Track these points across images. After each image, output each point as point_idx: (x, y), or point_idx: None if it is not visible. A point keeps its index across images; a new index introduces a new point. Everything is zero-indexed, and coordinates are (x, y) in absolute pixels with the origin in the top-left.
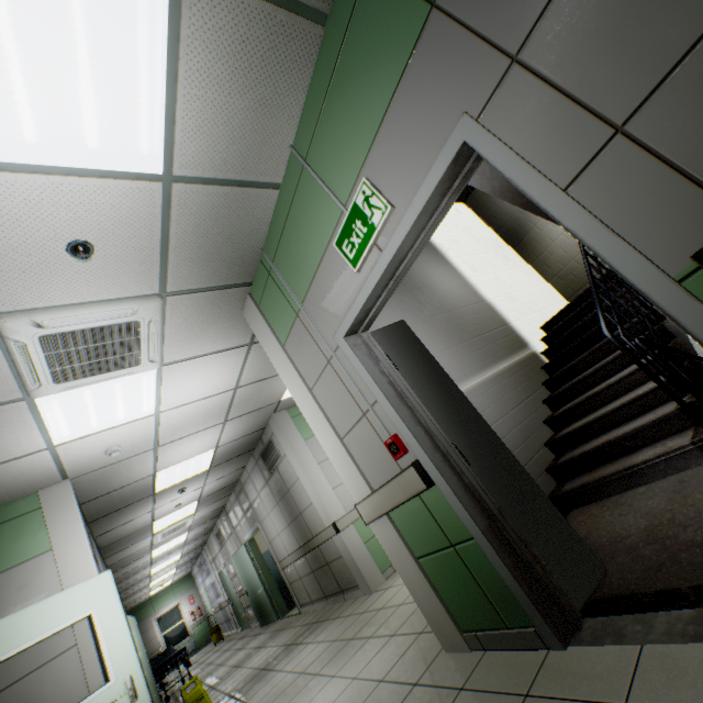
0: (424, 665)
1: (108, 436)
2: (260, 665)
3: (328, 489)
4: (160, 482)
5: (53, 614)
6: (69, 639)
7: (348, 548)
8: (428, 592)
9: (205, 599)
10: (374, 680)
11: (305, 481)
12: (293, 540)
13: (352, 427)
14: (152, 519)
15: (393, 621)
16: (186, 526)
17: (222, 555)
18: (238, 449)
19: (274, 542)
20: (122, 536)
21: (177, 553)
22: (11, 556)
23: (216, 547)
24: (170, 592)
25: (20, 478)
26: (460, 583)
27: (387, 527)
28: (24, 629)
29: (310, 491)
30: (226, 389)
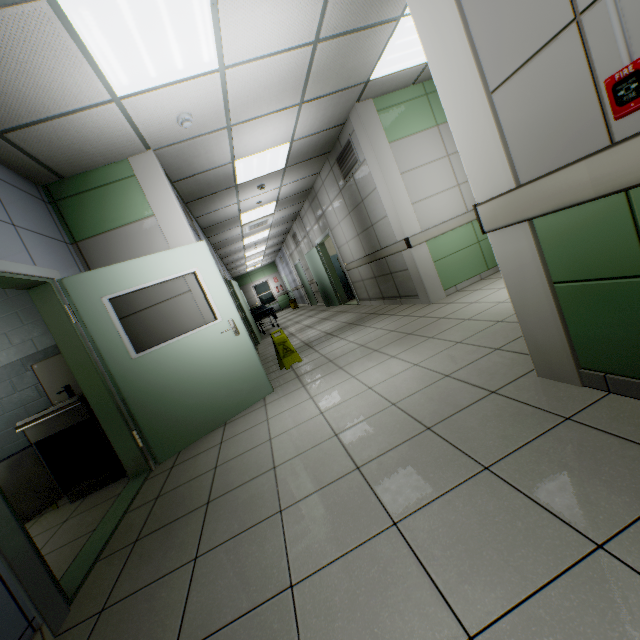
0: (504, 379)
1: (172, 97)
2: (327, 331)
3: (407, 204)
4: (240, 174)
5: (165, 266)
6: (184, 287)
7: (416, 264)
8: (550, 322)
9: (285, 281)
10: (438, 373)
11: (383, 192)
12: (360, 250)
13: (524, 63)
14: (238, 211)
15: (458, 331)
16: (267, 224)
17: (297, 253)
18: (314, 150)
19: (341, 248)
20: (217, 222)
21: (262, 245)
22: (123, 215)
23: (292, 246)
24: (261, 272)
25: (102, 138)
26: (622, 324)
27: (519, 239)
28: (146, 272)
29: (386, 203)
30: (303, 41)
